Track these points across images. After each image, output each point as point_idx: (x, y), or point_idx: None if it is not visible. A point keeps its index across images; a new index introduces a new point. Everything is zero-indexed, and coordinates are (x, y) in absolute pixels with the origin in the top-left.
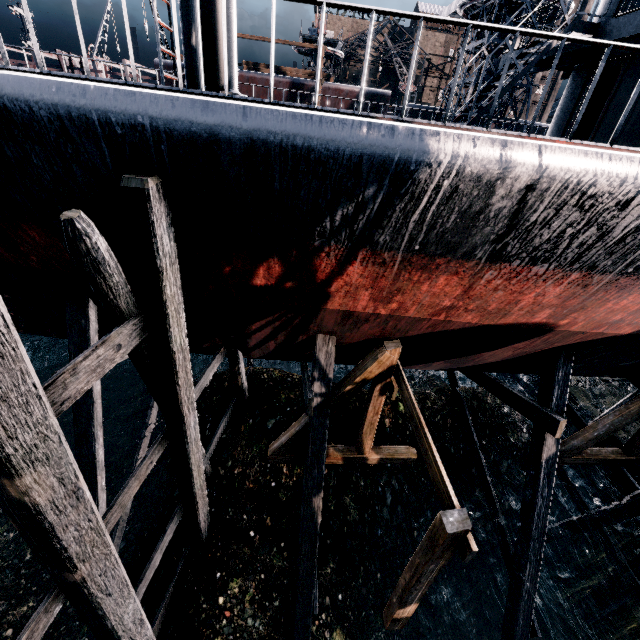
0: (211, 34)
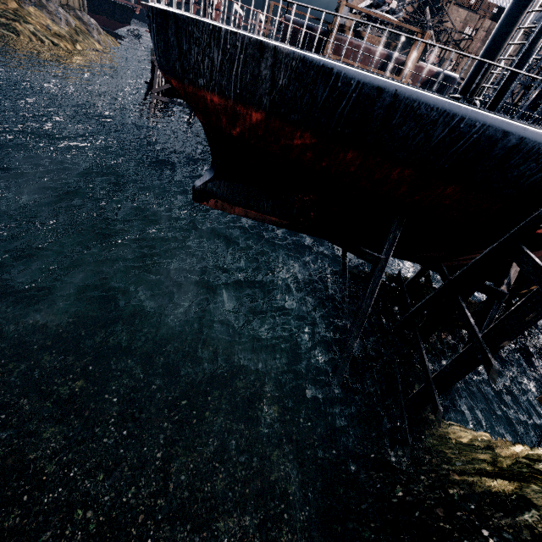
0: (490, 69)
